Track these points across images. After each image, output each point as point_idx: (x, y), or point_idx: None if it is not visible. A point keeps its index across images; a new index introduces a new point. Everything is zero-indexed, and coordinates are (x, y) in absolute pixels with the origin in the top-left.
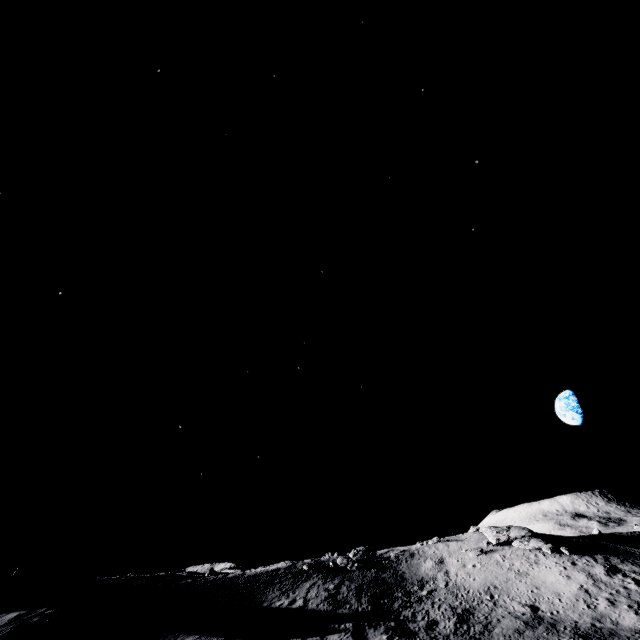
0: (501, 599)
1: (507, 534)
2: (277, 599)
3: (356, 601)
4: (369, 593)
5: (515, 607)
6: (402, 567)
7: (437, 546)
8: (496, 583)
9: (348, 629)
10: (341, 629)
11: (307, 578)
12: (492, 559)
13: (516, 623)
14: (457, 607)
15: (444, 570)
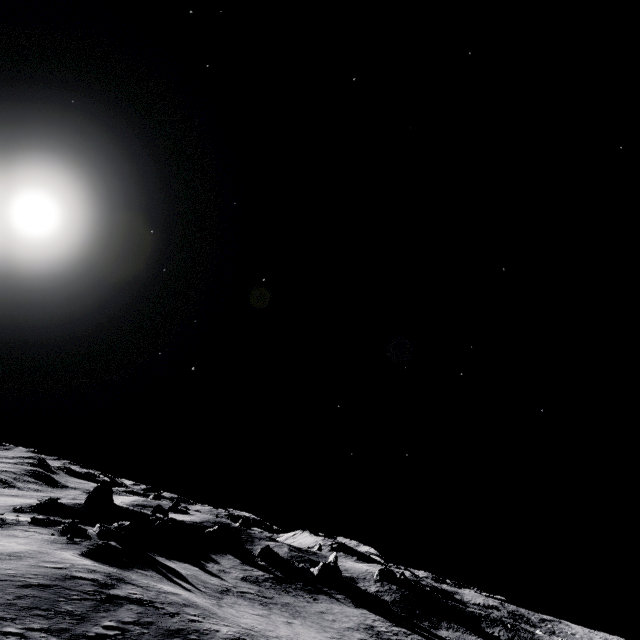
0: None
1: None
2: (486, 628)
3: None
4: None
5: None
6: None
7: None
8: None
9: None
10: None
11: (497, 625)
12: None
13: None
14: None
15: None
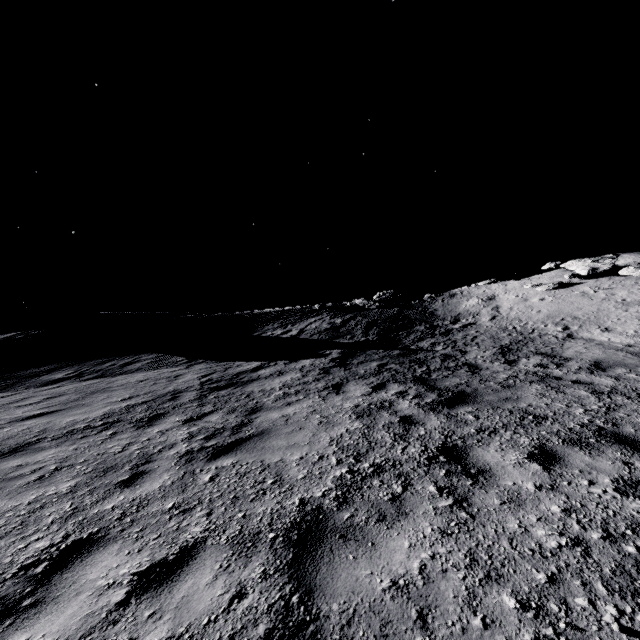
0: (583, 330)
1: (611, 262)
2: (271, 330)
3: (362, 333)
4: (382, 327)
5: (611, 339)
6: (435, 306)
7: (489, 286)
8: (577, 314)
9: (331, 355)
10: (323, 355)
11: (316, 315)
12: (575, 291)
13: (616, 356)
14: (502, 339)
15: (493, 306)
